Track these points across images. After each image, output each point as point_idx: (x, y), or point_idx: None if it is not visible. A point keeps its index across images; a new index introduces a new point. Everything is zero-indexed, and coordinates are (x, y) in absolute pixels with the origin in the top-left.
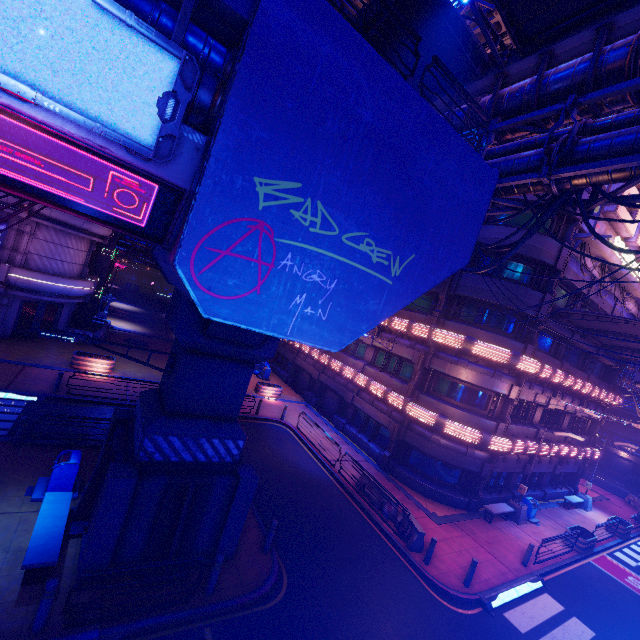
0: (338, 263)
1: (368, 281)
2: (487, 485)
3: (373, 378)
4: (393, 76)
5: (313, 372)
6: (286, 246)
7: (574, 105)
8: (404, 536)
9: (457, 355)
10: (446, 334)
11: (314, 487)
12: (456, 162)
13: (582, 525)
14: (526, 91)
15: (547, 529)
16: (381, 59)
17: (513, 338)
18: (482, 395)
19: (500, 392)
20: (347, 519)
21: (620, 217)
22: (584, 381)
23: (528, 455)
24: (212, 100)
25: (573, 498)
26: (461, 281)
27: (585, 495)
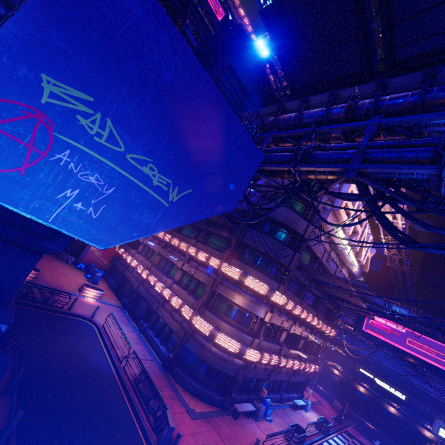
0: (119, 174)
1: (146, 198)
2: (241, 387)
3: (176, 293)
4: (193, 59)
5: (134, 283)
6: (65, 143)
7: (313, 131)
8: (158, 430)
9: (235, 284)
10: (230, 268)
11: (93, 380)
12: (234, 137)
13: (301, 423)
14: (292, 118)
15: (276, 426)
16: (185, 43)
17: (273, 278)
18: (247, 316)
19: (259, 315)
20: (112, 412)
21: (341, 214)
22: (313, 316)
23: (273, 366)
24: (20, 1)
25: (299, 401)
26: (247, 233)
27: (307, 399)
